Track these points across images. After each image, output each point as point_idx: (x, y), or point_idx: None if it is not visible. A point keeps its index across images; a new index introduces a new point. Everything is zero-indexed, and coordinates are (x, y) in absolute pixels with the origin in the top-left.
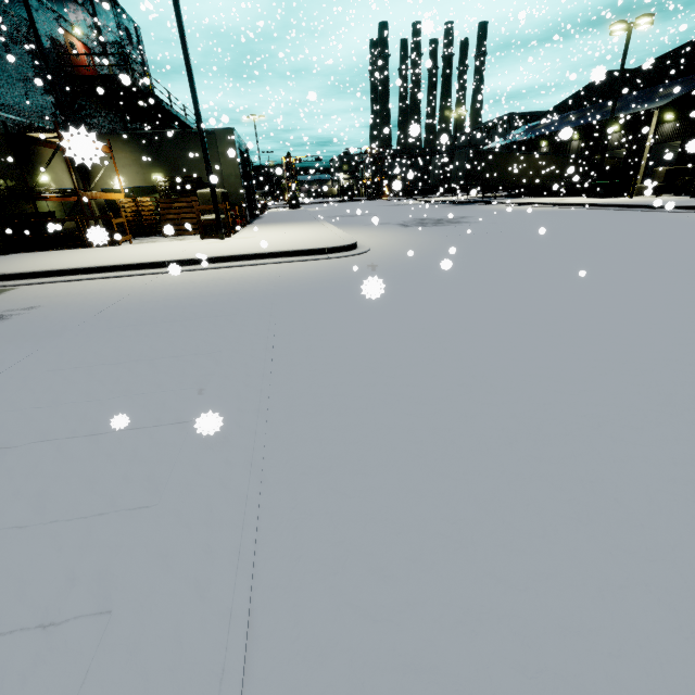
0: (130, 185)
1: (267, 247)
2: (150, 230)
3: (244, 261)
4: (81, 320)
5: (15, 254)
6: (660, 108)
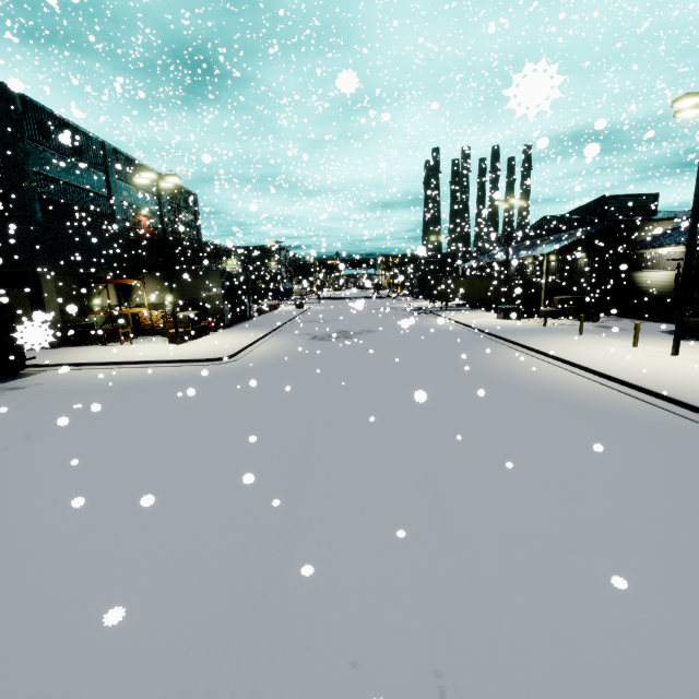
0: (153, 302)
1: (182, 355)
2: (158, 331)
3: (160, 363)
4: (49, 392)
5: (64, 348)
6: (547, 254)
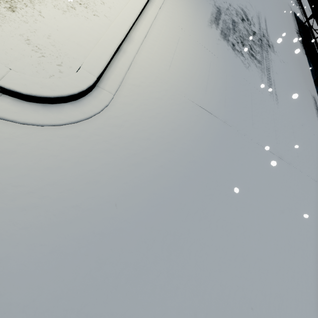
0: None
1: None
2: None
3: None
4: None
5: None
6: None
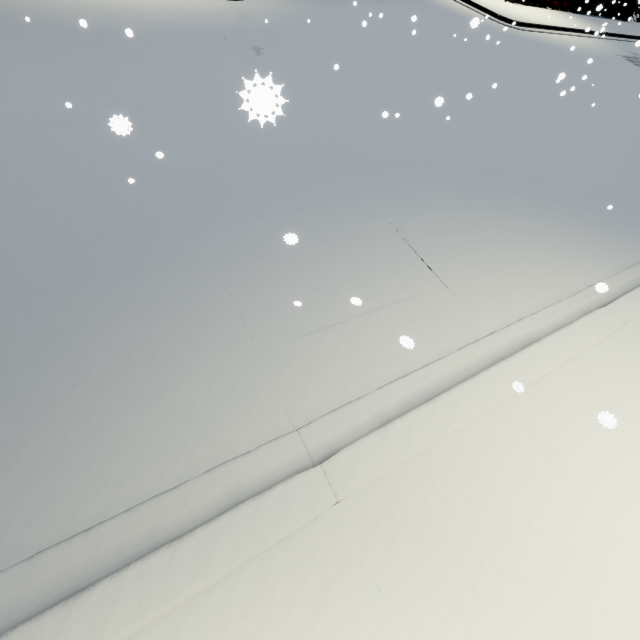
0: None
1: (491, 6)
2: None
3: (470, 5)
4: None
5: None
6: None
